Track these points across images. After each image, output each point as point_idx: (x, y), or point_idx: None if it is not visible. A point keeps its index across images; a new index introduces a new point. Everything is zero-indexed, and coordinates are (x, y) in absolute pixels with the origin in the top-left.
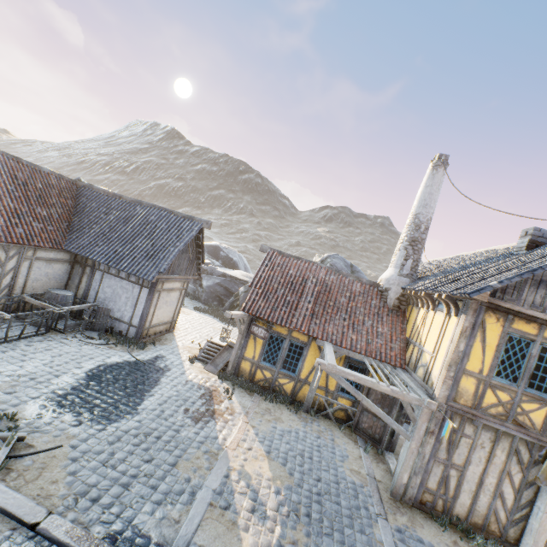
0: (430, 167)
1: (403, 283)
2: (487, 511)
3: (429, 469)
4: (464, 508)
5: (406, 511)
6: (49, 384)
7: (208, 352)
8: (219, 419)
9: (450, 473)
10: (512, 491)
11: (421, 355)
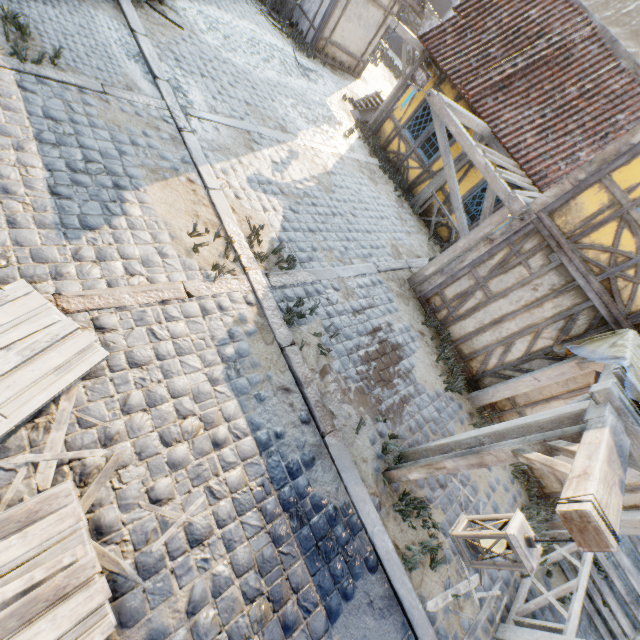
0: None
1: None
2: (481, 349)
3: (457, 276)
4: (462, 332)
5: (406, 292)
6: (208, 6)
7: (368, 104)
8: (317, 130)
9: (475, 294)
10: (524, 350)
11: None
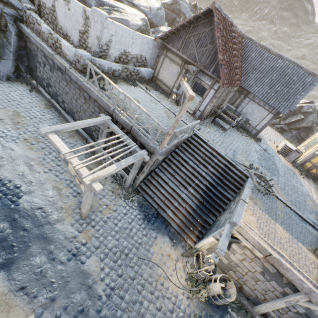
0: None
1: None
2: None
3: None
4: None
5: None
6: (251, 155)
7: (284, 150)
8: (305, 187)
9: None
10: None
11: None
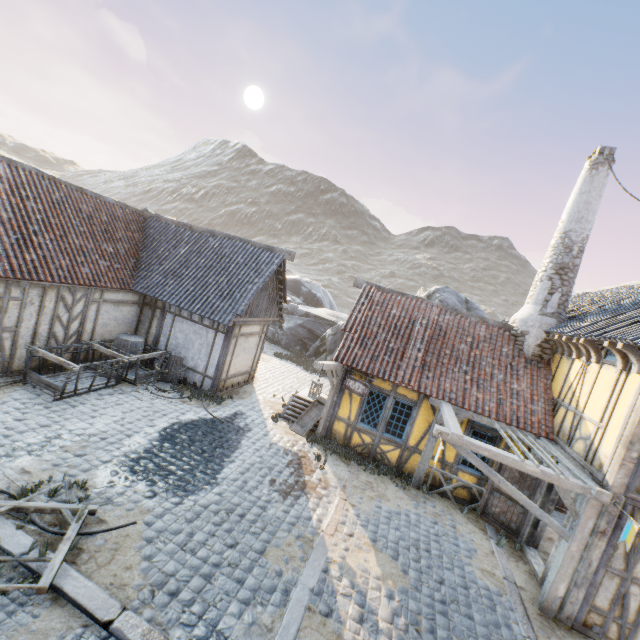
0: (586, 166)
1: (547, 325)
2: None
3: (597, 582)
4: None
5: (564, 635)
6: (120, 445)
7: (294, 409)
8: (311, 494)
9: (630, 590)
10: None
11: (580, 424)
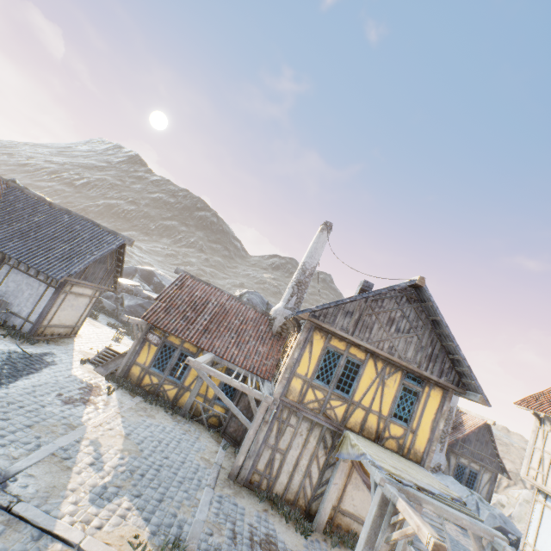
0: (319, 229)
1: (287, 314)
2: (299, 488)
3: (260, 453)
4: (282, 486)
5: (235, 487)
6: None
7: (104, 357)
8: (90, 405)
9: (276, 457)
10: (318, 470)
11: (280, 368)
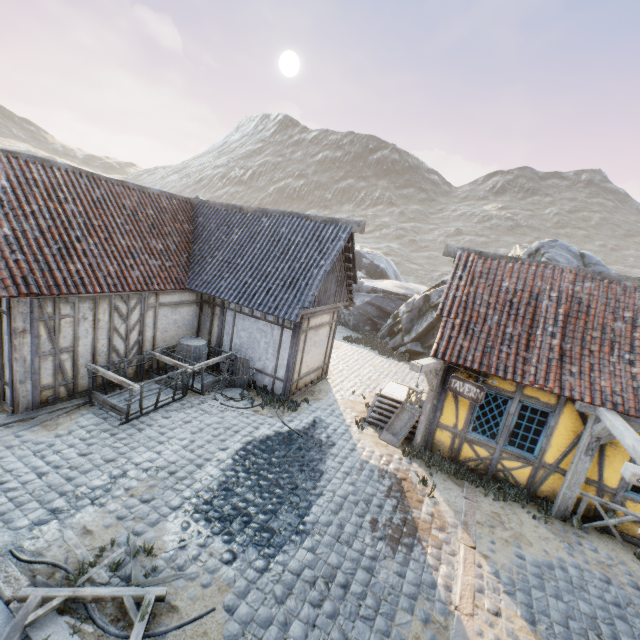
0: None
1: None
2: None
3: None
4: None
5: None
6: (190, 481)
7: (380, 411)
8: (426, 540)
9: None
10: None
11: None
